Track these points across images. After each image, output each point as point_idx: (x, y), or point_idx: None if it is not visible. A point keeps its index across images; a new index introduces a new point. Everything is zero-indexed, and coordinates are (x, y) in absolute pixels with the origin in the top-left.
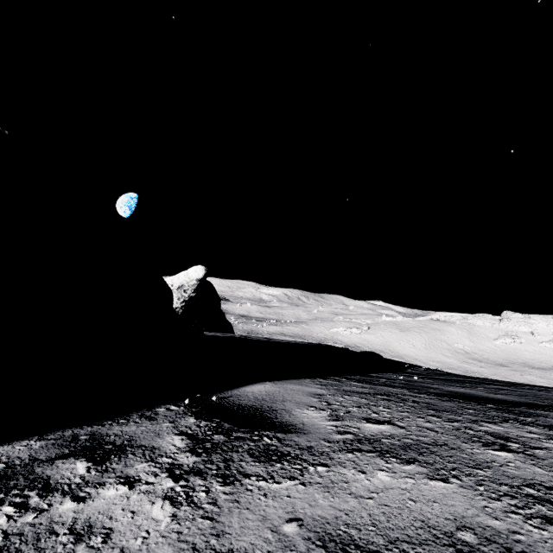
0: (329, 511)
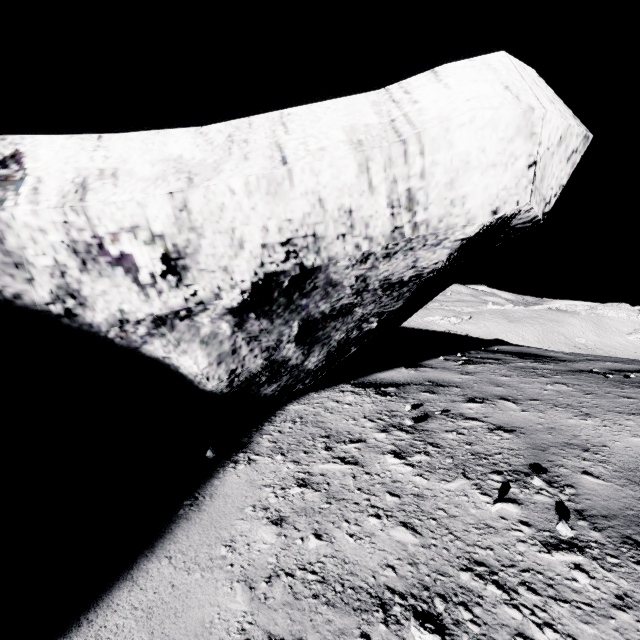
0: (598, 366)
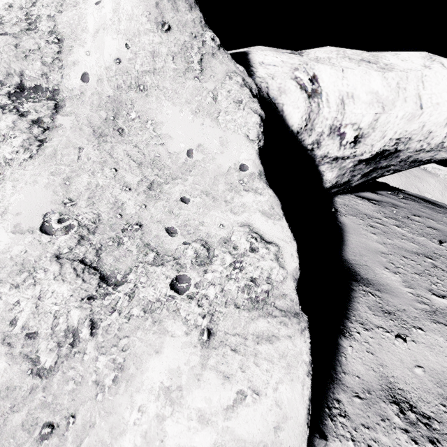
0: None
